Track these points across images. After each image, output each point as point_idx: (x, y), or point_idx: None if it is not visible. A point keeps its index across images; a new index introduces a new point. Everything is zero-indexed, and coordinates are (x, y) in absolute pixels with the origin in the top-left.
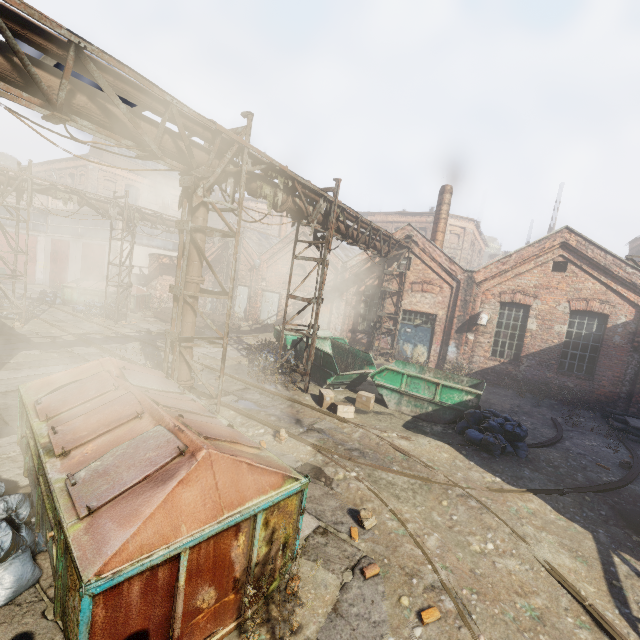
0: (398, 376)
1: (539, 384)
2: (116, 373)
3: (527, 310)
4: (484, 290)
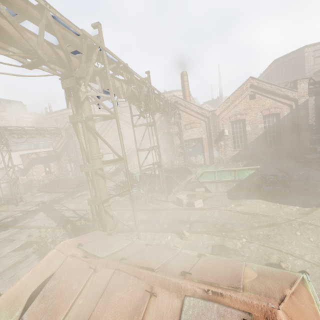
0: (212, 174)
1: (259, 154)
2: (81, 254)
3: (244, 122)
4: (221, 118)
